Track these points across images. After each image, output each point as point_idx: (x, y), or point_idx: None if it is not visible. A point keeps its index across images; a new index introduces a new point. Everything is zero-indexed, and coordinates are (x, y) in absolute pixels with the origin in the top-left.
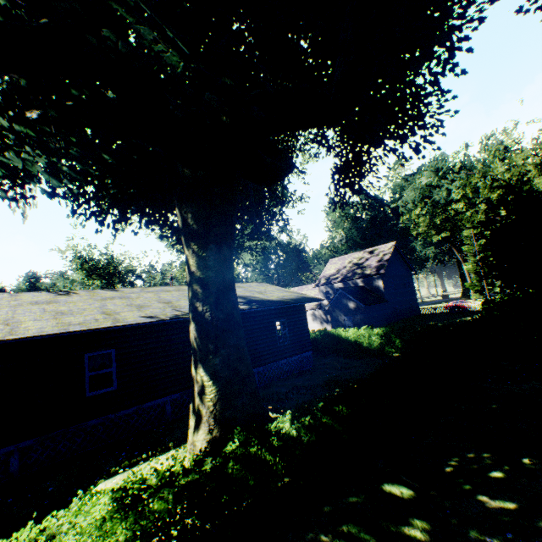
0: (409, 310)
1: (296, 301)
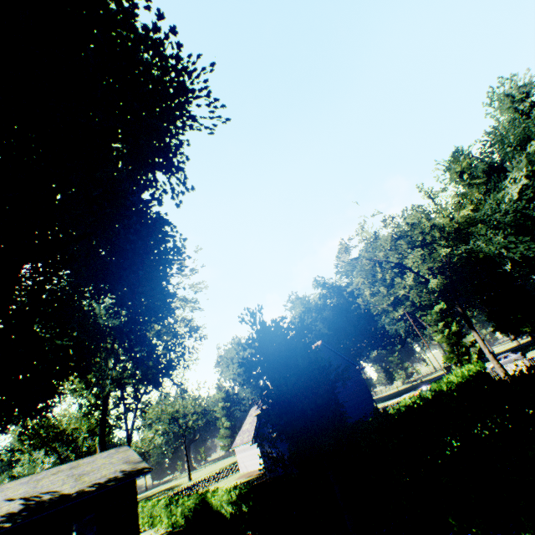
0: (360, 416)
1: (98, 488)
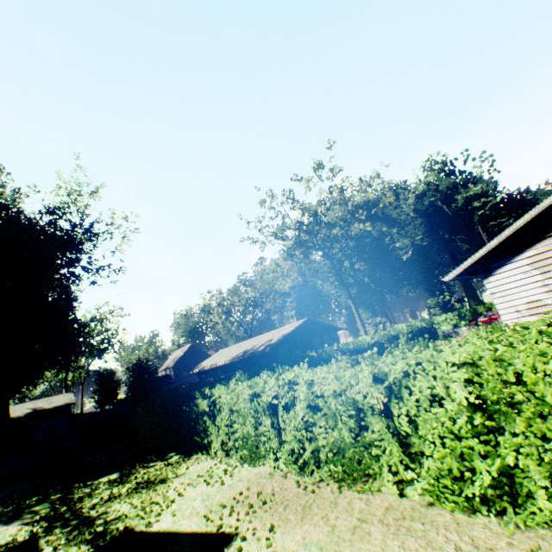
0: None
1: (57, 407)
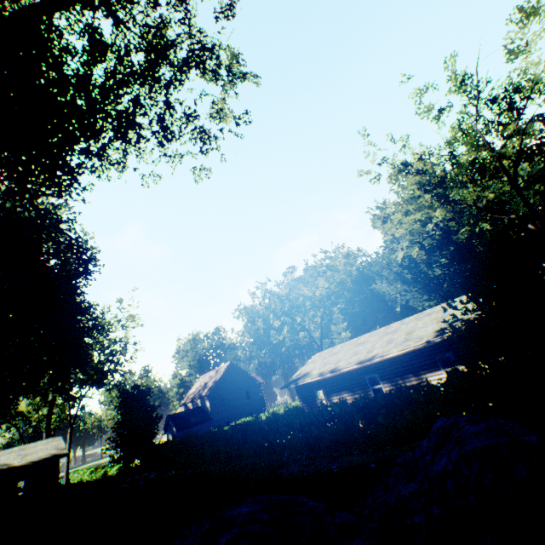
0: None
1: (34, 464)
